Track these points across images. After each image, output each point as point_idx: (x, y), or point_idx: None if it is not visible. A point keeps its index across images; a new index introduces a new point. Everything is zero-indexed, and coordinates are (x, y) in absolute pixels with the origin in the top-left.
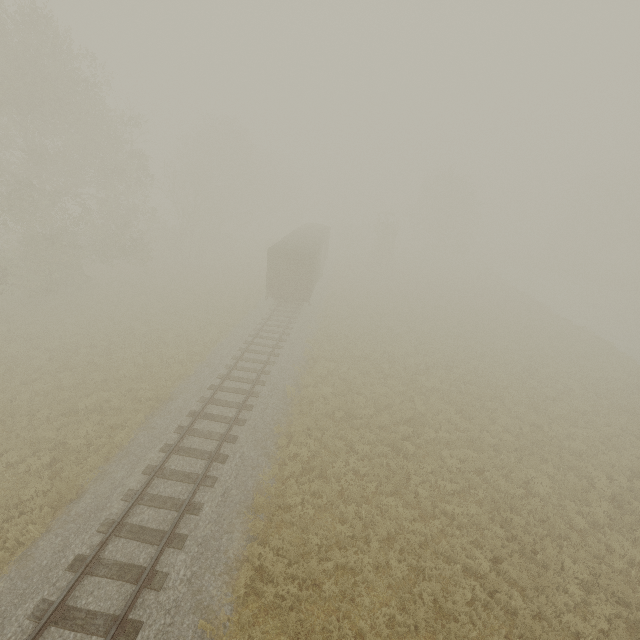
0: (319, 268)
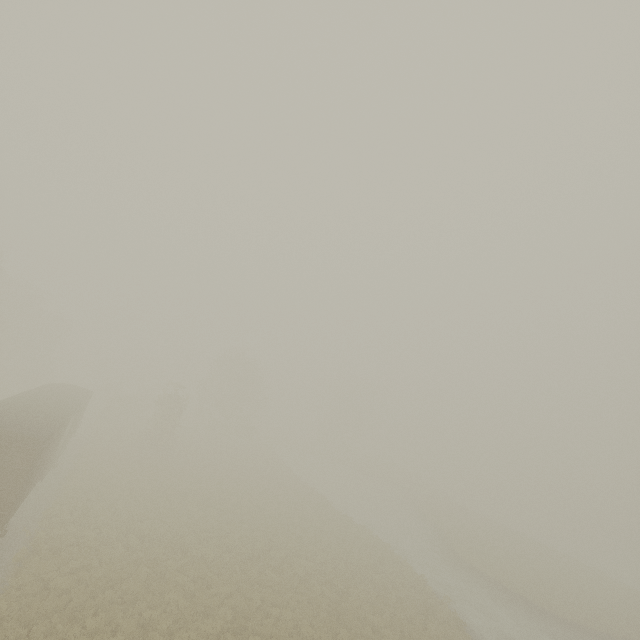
0: (53, 455)
